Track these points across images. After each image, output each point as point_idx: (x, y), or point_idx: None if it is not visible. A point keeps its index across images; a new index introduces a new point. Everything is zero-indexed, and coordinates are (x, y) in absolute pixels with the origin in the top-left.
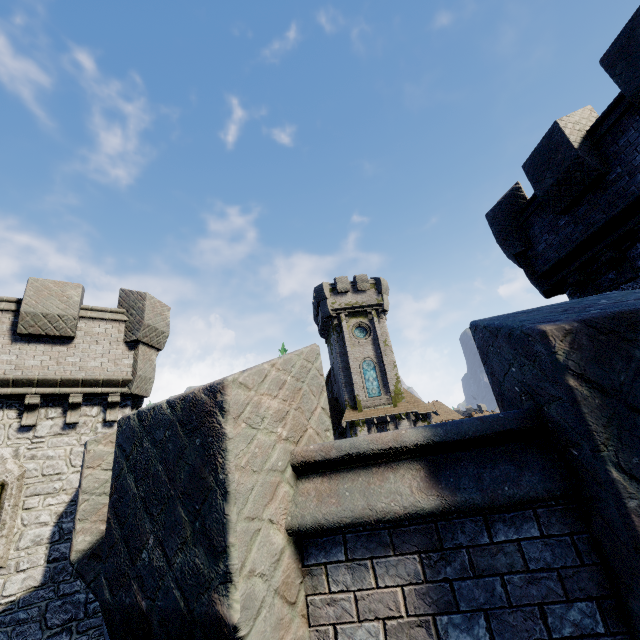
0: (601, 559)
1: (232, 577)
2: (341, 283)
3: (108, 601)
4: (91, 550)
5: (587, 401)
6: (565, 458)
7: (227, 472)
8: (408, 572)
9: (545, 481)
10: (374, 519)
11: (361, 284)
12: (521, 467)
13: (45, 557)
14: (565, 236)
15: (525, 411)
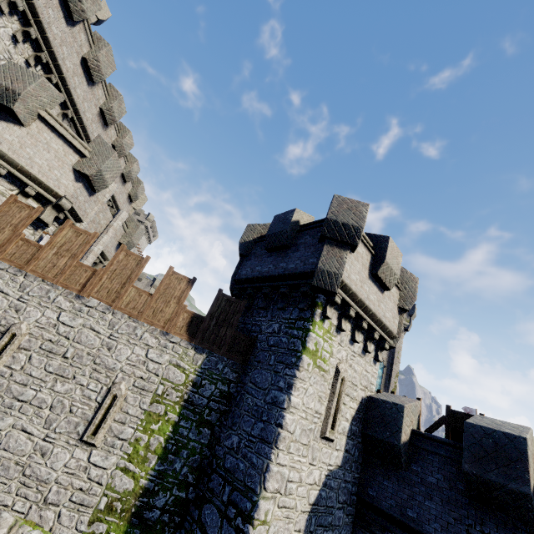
0: None
1: None
2: None
3: None
4: None
5: None
6: None
7: None
8: None
9: None
10: None
11: None
12: None
13: (344, 445)
14: None
15: None
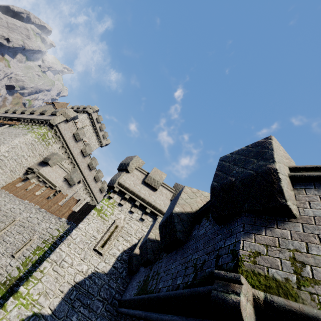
0: None
1: (275, 161)
2: None
3: (215, 185)
4: (178, 213)
5: None
6: None
7: (273, 147)
8: None
9: None
10: None
11: None
12: None
13: (113, 263)
14: None
15: None
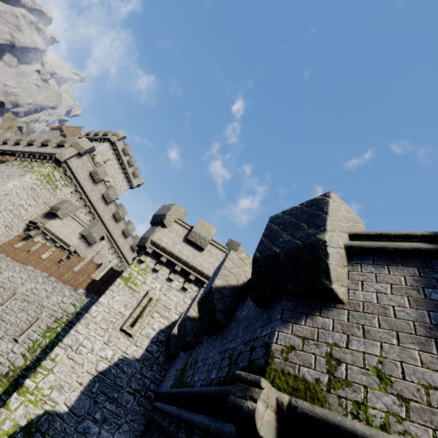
0: None
1: (326, 230)
2: None
3: (258, 256)
4: (219, 288)
5: None
6: None
7: (328, 209)
8: (409, 272)
9: None
10: (392, 247)
11: None
12: None
13: (146, 346)
14: None
15: None
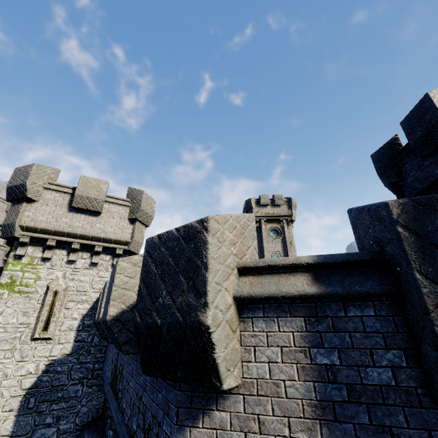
0: (409, 329)
1: (208, 305)
2: (263, 199)
3: (139, 322)
4: (116, 317)
5: (407, 239)
6: (394, 275)
7: (208, 258)
8: (297, 326)
9: (380, 285)
10: (281, 296)
11: (277, 201)
12: (367, 278)
13: (74, 338)
14: (428, 172)
15: (374, 251)
